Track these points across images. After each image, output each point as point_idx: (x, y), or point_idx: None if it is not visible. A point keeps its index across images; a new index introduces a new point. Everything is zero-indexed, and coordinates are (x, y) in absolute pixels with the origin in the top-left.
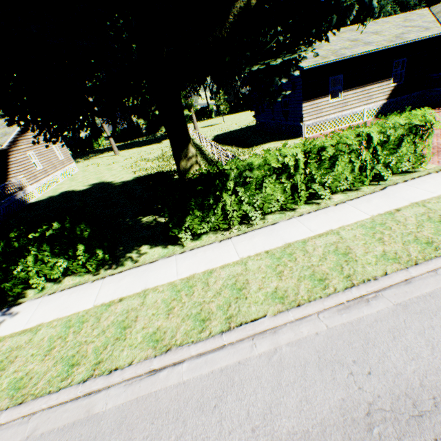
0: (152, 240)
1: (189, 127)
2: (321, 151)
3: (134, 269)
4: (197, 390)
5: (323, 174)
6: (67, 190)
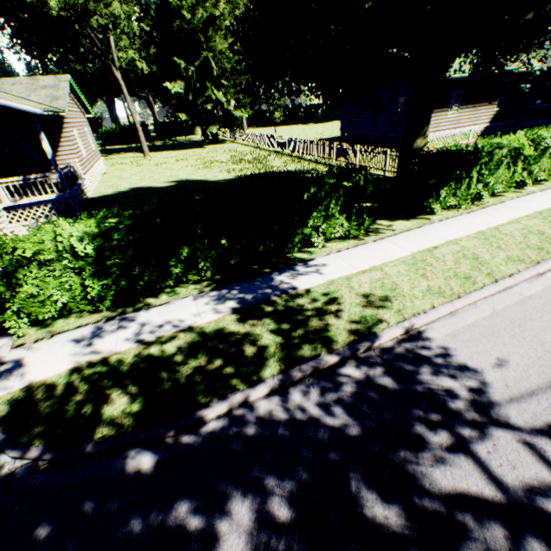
0: (381, 217)
1: (240, 133)
2: (539, 142)
3: (408, 232)
4: None
5: (533, 164)
6: (136, 186)
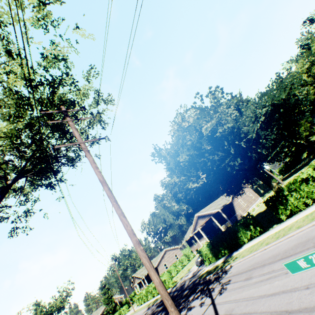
0: (277, 222)
1: None
2: None
3: (268, 231)
4: (271, 249)
5: None
6: (257, 212)
